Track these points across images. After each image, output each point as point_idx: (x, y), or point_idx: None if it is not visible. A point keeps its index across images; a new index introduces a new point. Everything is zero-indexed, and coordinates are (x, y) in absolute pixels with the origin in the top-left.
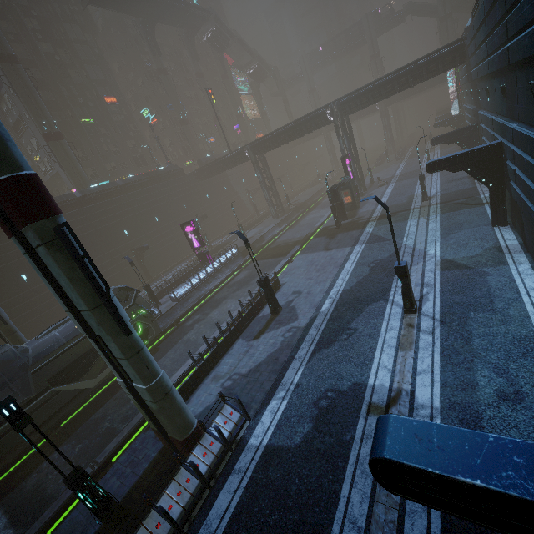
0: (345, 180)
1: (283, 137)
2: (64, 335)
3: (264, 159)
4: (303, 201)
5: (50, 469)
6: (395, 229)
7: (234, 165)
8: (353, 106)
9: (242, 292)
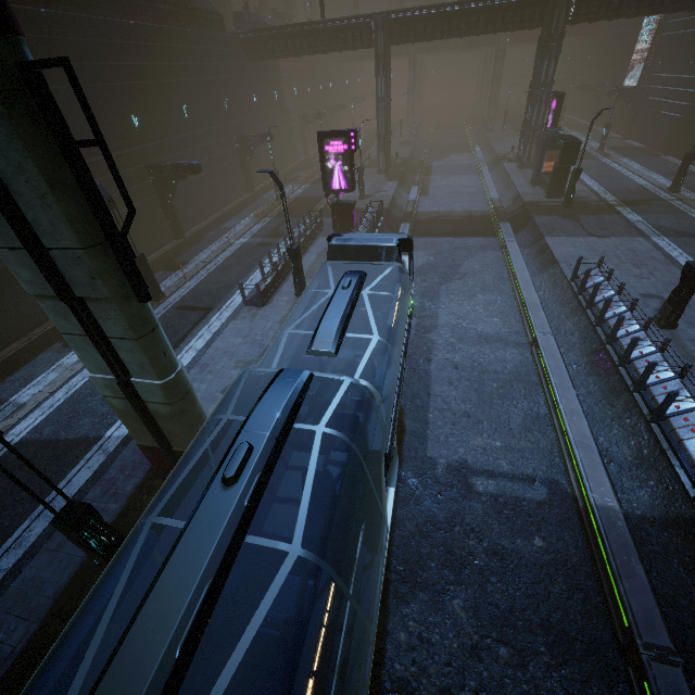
0: (558, 134)
1: (456, 22)
2: (292, 345)
3: (389, 58)
4: (405, 156)
5: (438, 677)
6: (687, 222)
7: (336, 48)
8: (592, 9)
9: (465, 286)
